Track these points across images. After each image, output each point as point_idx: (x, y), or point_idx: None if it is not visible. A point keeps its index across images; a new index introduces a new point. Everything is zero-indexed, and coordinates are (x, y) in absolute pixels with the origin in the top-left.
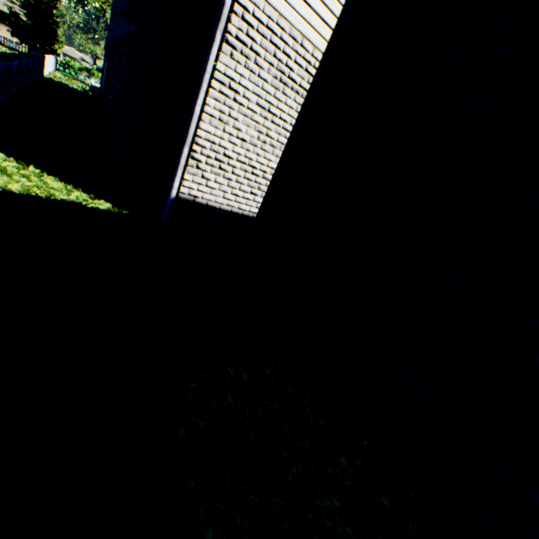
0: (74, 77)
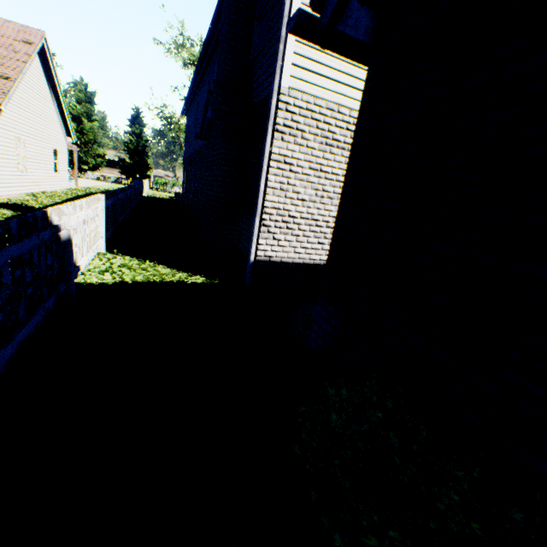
0: (162, 190)
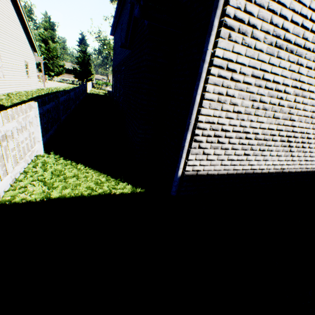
0: (100, 88)
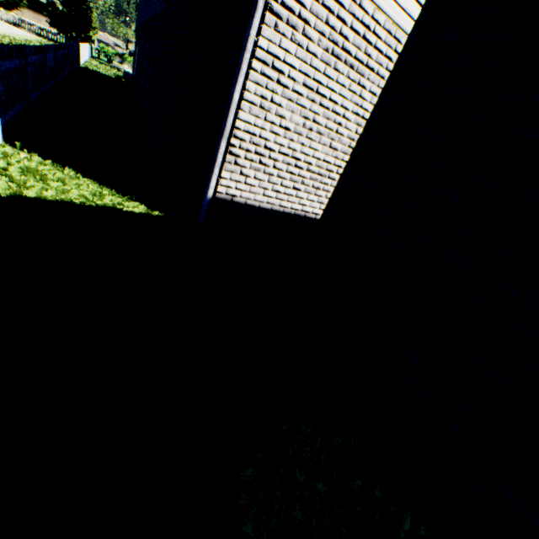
0: (108, 63)
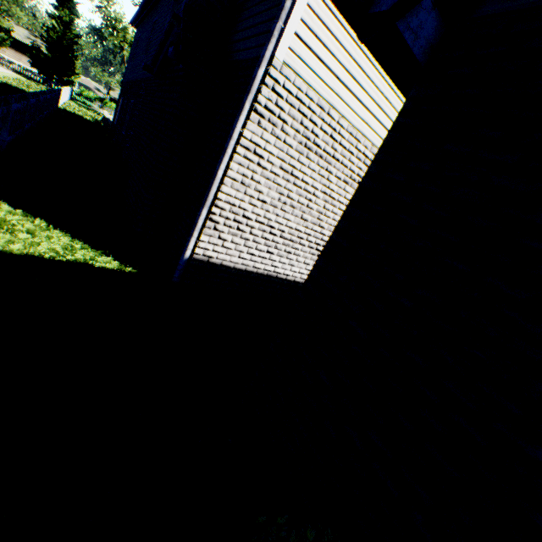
0: (87, 106)
